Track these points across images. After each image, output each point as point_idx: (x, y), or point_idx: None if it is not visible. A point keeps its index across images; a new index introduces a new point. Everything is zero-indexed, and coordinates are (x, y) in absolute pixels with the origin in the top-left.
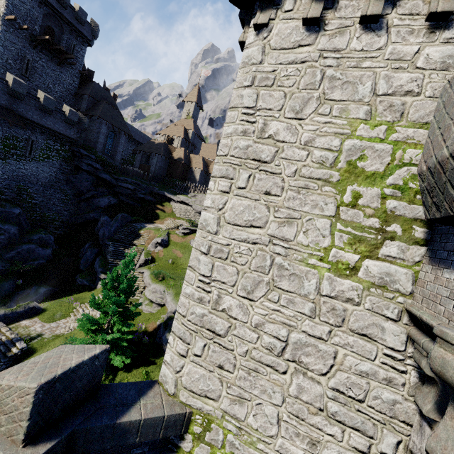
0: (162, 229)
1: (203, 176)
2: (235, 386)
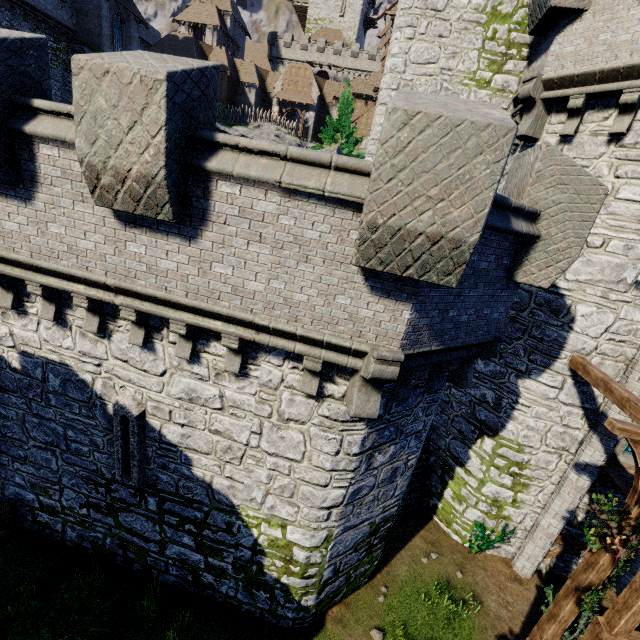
0: None
1: (260, 99)
2: None
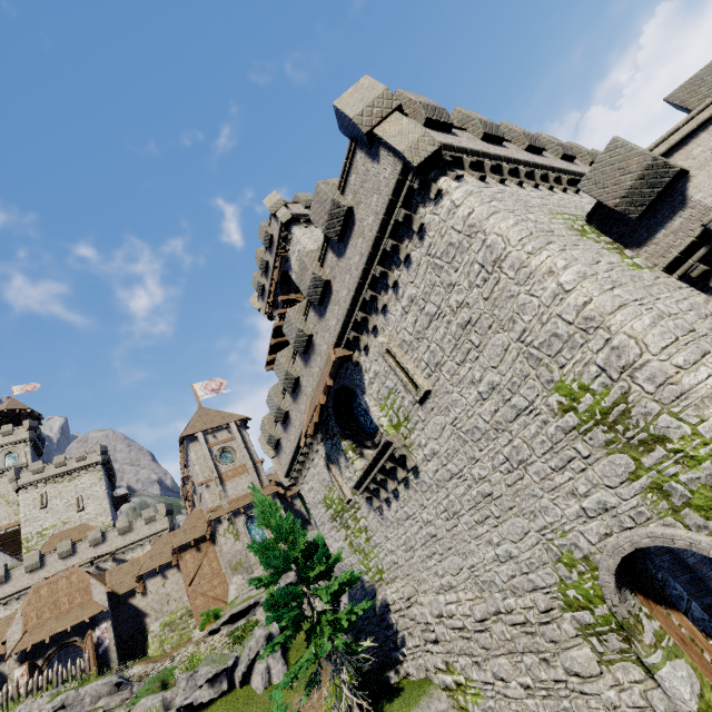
0: None
1: None
2: None
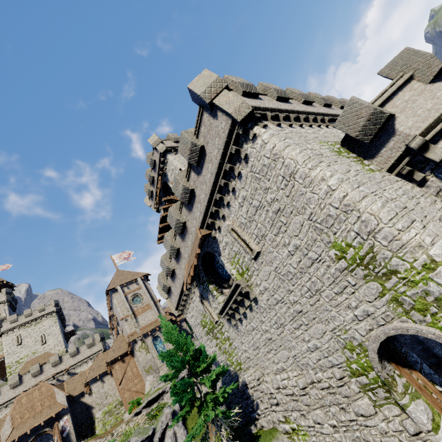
0: None
1: None
2: (434, 218)
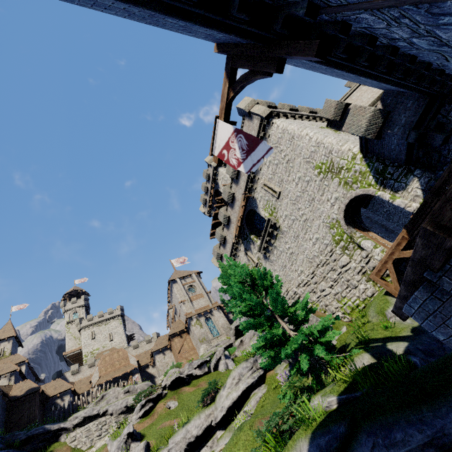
0: (100, 445)
1: None
2: None
